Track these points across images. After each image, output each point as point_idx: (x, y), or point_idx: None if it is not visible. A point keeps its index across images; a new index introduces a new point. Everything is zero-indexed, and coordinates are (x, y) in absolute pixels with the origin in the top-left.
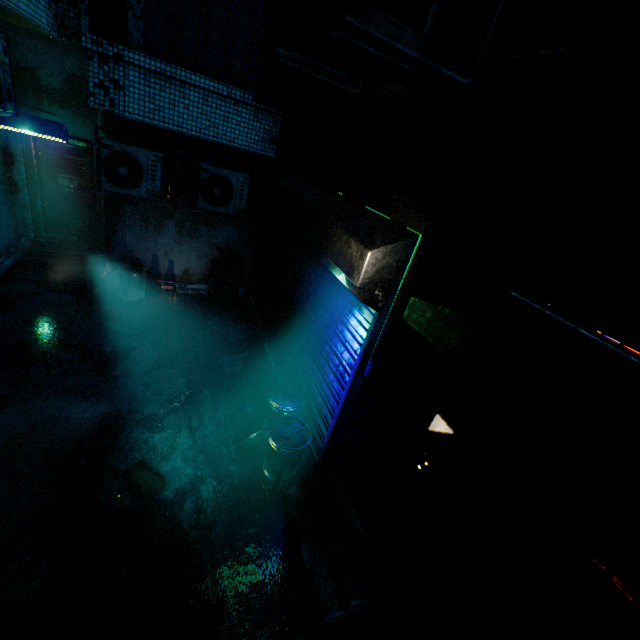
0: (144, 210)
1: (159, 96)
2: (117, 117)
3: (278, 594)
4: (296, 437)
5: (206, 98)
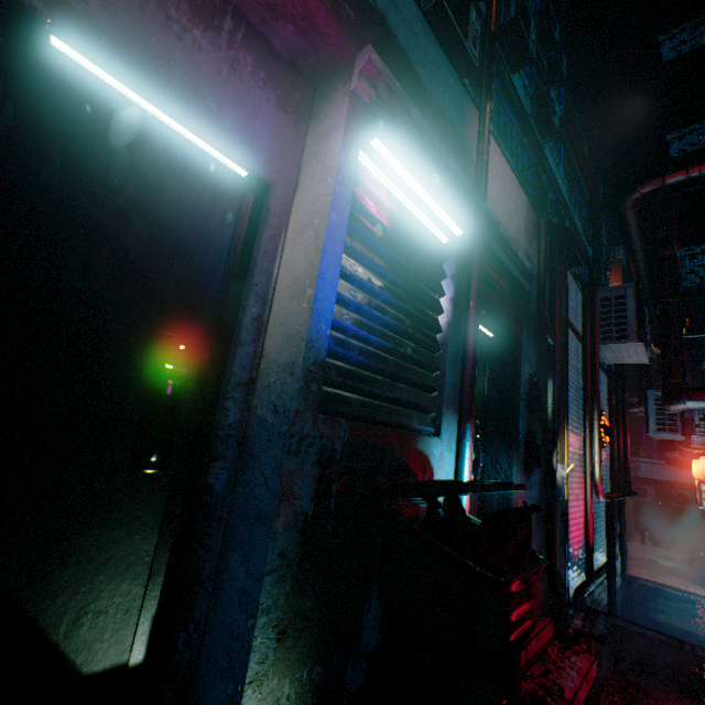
0: (648, 508)
1: (651, 469)
2: (636, 477)
3: (692, 578)
4: (704, 554)
5: (670, 467)
